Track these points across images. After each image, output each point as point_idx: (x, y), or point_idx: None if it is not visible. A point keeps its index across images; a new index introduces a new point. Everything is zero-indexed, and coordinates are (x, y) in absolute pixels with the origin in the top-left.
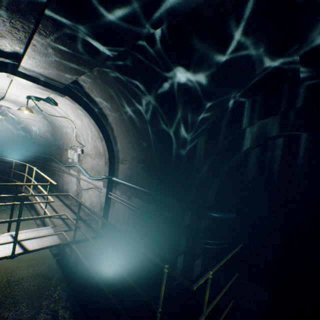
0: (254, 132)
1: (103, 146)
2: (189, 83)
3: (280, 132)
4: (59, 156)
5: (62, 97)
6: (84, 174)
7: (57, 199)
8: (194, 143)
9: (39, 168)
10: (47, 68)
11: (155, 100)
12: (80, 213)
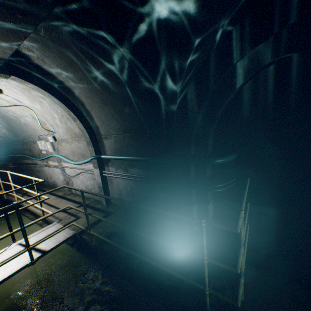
0: (246, 66)
1: (78, 126)
2: (173, 18)
3: (274, 58)
4: (28, 151)
5: (7, 79)
6: (67, 161)
7: (48, 194)
8: (183, 95)
9: (11, 170)
10: None
11: (130, 53)
12: (78, 199)
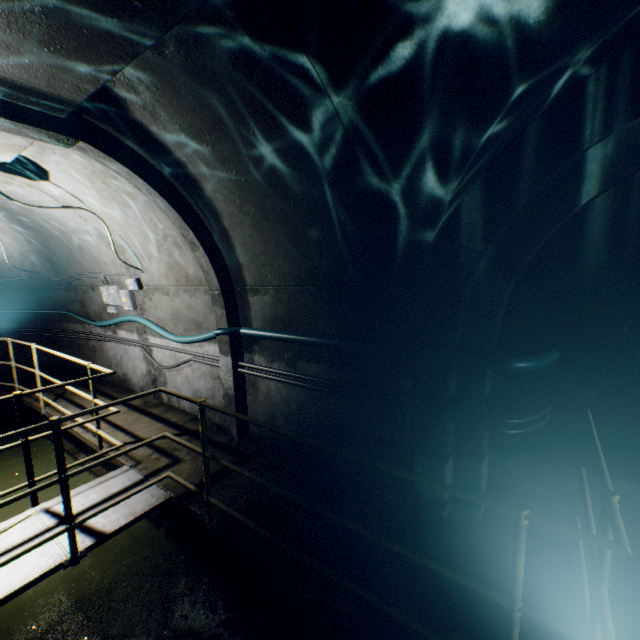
0: (608, 158)
1: (199, 262)
2: (480, 33)
3: None
4: (77, 305)
5: (68, 148)
6: (161, 334)
7: (109, 400)
8: (451, 212)
9: (35, 341)
10: (14, 48)
11: (355, 109)
12: (176, 419)
